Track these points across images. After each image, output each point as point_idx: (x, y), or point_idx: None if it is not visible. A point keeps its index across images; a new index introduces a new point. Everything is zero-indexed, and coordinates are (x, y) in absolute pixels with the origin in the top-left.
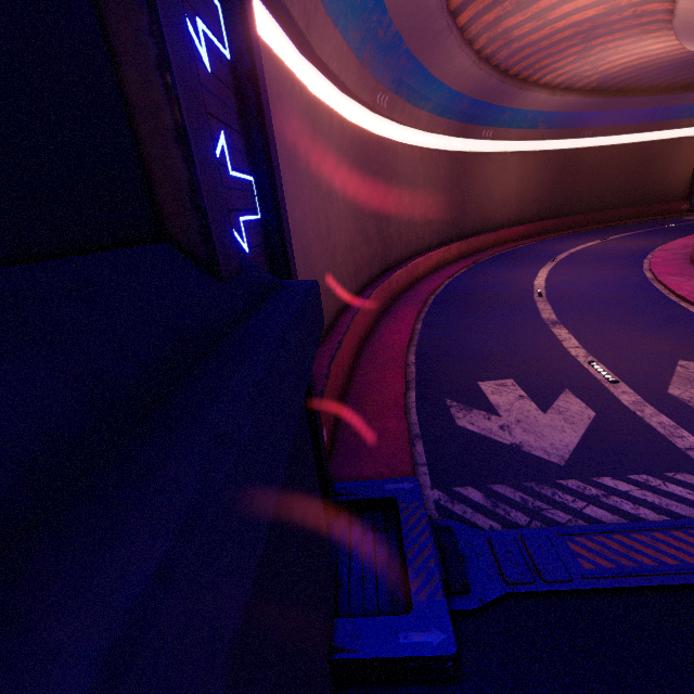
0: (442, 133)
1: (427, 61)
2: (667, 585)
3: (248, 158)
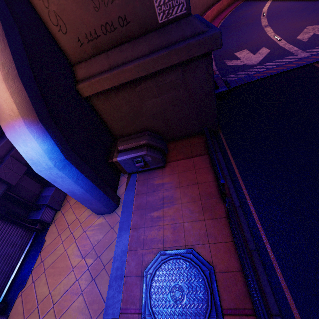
0: None
1: None
2: (272, 75)
3: None
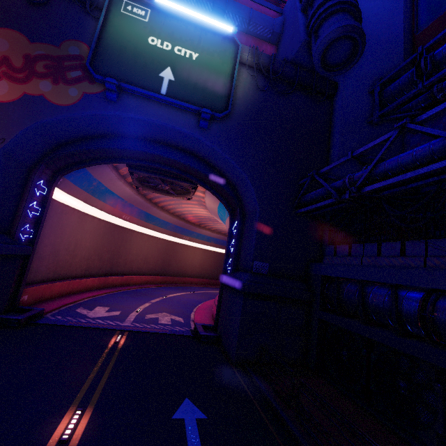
0: (162, 233)
1: (148, 211)
2: (81, 326)
3: (35, 227)
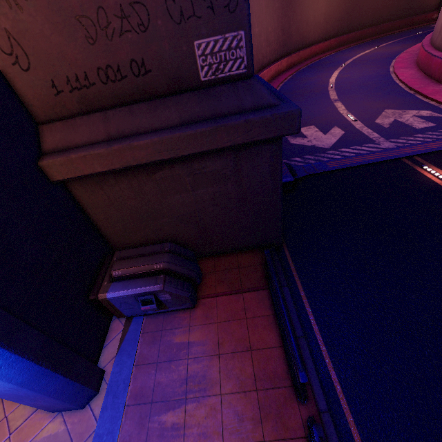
0: None
1: None
2: (352, 166)
3: None
